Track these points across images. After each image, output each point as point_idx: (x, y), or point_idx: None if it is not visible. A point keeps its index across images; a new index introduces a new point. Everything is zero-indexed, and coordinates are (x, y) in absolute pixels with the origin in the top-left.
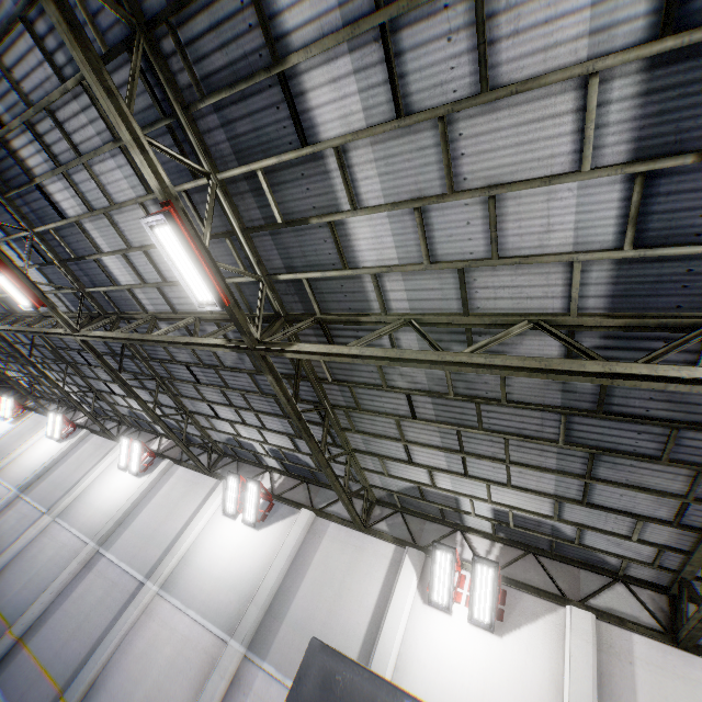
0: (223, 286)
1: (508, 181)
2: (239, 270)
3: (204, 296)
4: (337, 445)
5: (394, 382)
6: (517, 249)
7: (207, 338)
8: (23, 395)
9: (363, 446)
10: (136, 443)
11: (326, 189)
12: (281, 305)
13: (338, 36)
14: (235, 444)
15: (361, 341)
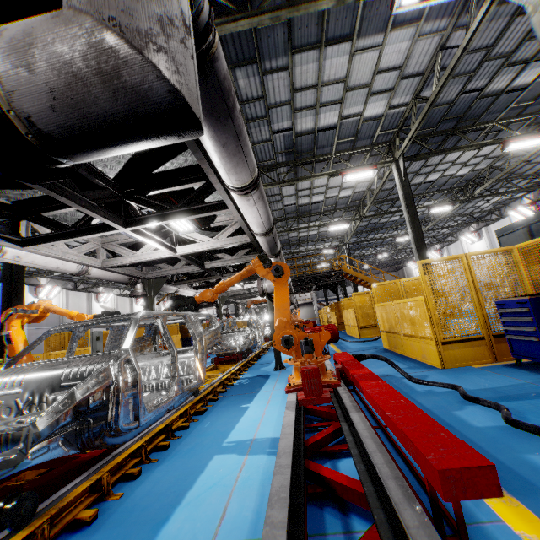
0: (448, 202)
1: (472, 156)
2: (445, 196)
3: (448, 208)
4: (526, 177)
5: (509, 166)
6: (489, 152)
7: (454, 207)
8: (409, 260)
9: (533, 171)
10: (466, 235)
11: (444, 178)
12: (459, 187)
13: (427, 178)
14: (497, 204)
15: (485, 181)
